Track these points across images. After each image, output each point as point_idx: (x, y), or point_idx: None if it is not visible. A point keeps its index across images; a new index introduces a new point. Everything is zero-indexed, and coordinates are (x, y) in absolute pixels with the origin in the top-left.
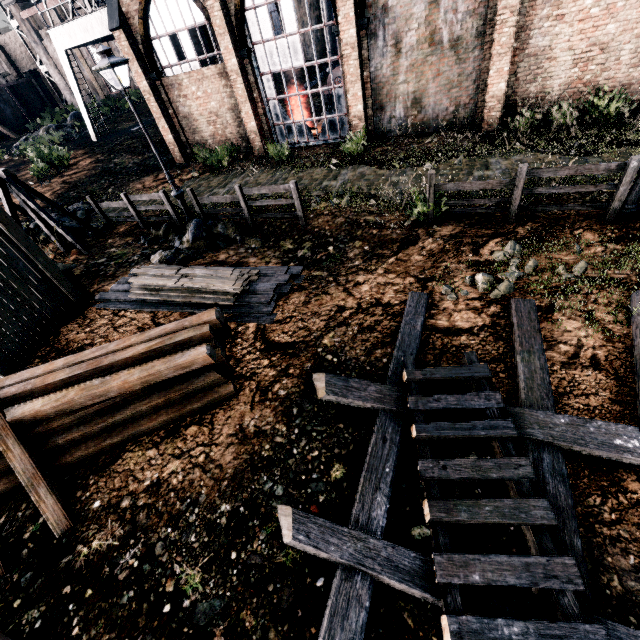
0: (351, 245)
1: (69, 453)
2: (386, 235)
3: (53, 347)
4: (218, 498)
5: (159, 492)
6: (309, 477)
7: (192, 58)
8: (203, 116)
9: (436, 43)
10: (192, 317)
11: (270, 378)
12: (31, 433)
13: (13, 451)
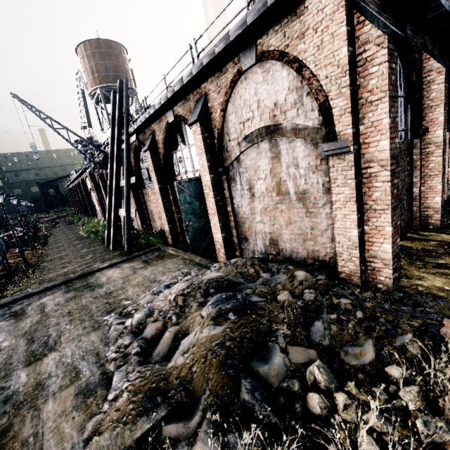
0: None
1: None
2: None
3: None
4: None
5: None
6: None
7: None
8: None
9: None
10: None
11: None
12: None
13: None
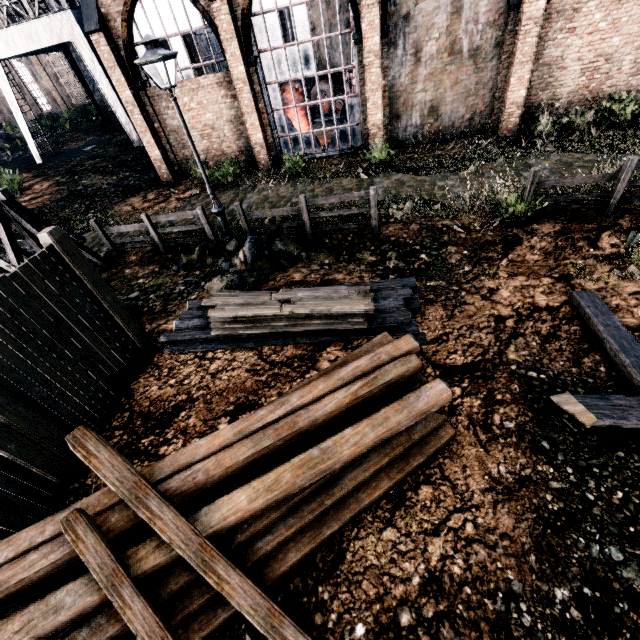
0: (445, 251)
1: (276, 561)
2: (479, 238)
3: (133, 411)
4: (540, 582)
5: (445, 591)
6: (639, 527)
7: (185, 66)
8: (196, 129)
9: (456, 52)
10: (386, 347)
11: (479, 409)
12: (232, 545)
13: (229, 581)
